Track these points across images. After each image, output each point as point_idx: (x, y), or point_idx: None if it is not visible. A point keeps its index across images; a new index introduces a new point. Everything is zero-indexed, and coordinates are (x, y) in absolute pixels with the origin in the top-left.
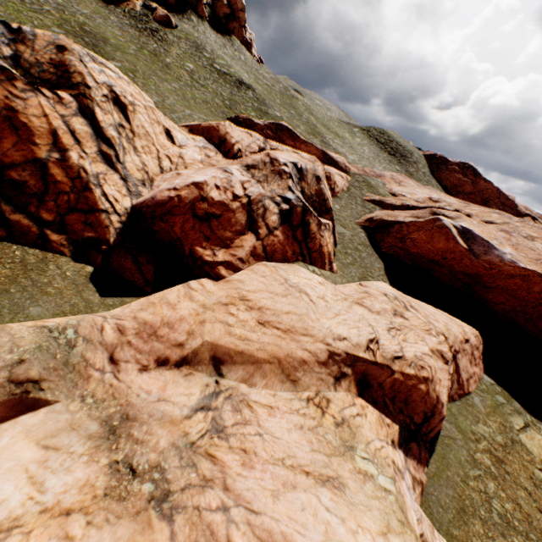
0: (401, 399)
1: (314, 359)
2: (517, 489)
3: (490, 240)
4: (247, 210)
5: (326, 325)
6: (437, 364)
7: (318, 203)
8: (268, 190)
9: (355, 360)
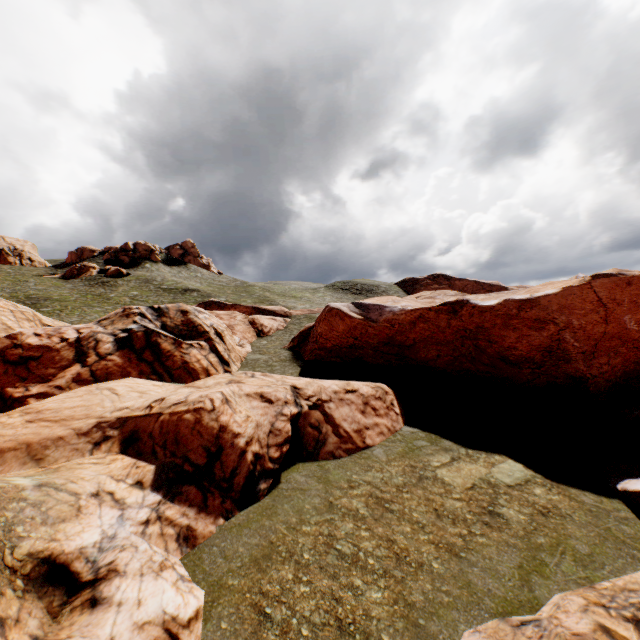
0: (173, 440)
1: (75, 432)
2: (400, 525)
3: (384, 303)
4: (77, 347)
5: (116, 405)
6: (251, 404)
7: (187, 331)
8: (110, 329)
9: (126, 420)
